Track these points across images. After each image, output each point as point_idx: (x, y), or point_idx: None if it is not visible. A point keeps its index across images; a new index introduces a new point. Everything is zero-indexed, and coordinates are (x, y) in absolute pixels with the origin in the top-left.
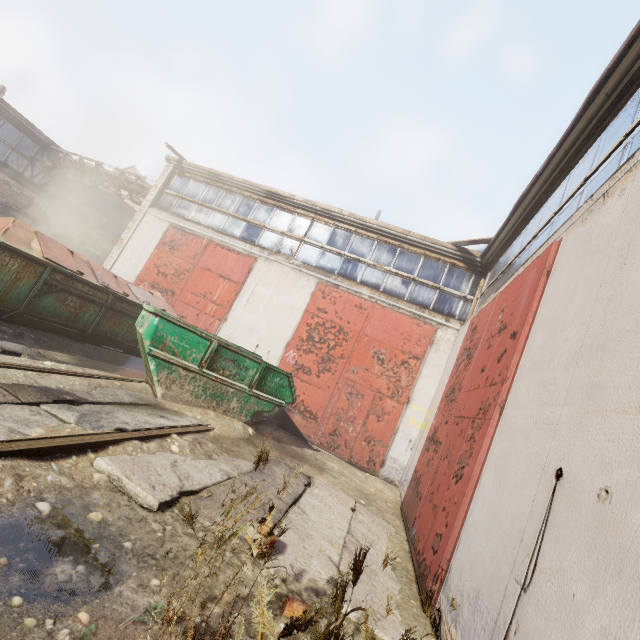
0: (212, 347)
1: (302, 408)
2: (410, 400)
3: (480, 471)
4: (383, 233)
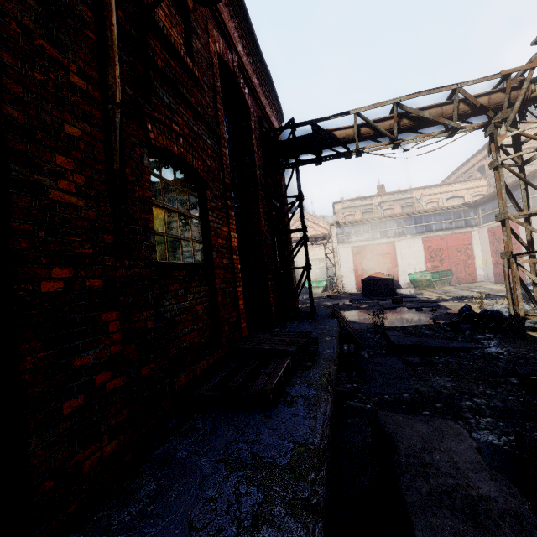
0: (439, 273)
1: None
2: (474, 257)
3: (523, 264)
4: (434, 211)
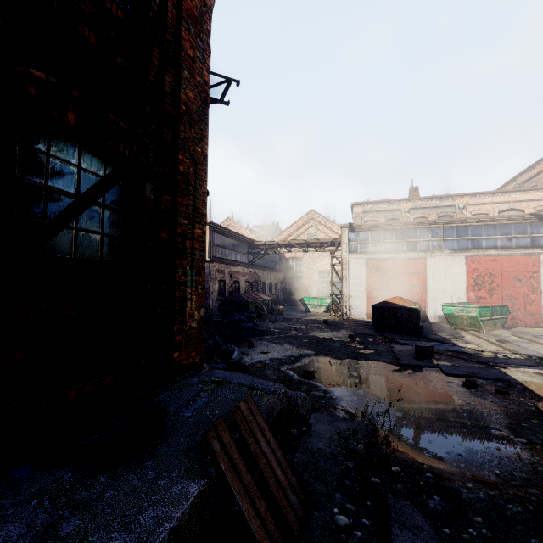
0: (490, 309)
1: None
2: (542, 291)
3: None
4: (487, 221)
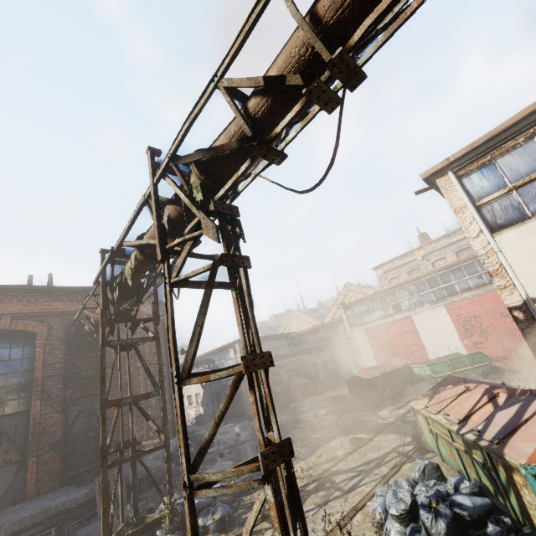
0: (448, 363)
1: (495, 359)
2: None
3: None
4: (448, 267)
